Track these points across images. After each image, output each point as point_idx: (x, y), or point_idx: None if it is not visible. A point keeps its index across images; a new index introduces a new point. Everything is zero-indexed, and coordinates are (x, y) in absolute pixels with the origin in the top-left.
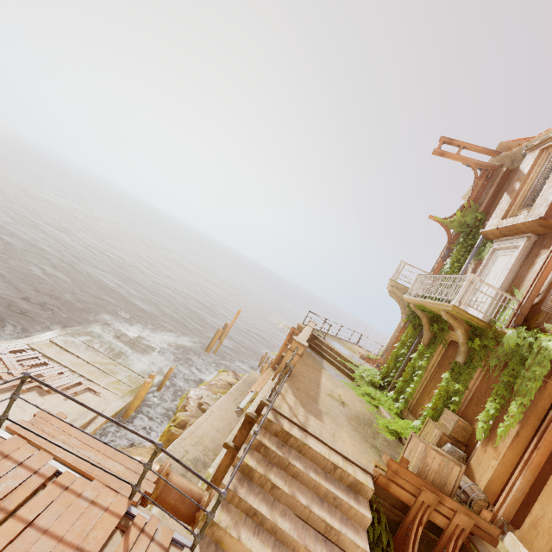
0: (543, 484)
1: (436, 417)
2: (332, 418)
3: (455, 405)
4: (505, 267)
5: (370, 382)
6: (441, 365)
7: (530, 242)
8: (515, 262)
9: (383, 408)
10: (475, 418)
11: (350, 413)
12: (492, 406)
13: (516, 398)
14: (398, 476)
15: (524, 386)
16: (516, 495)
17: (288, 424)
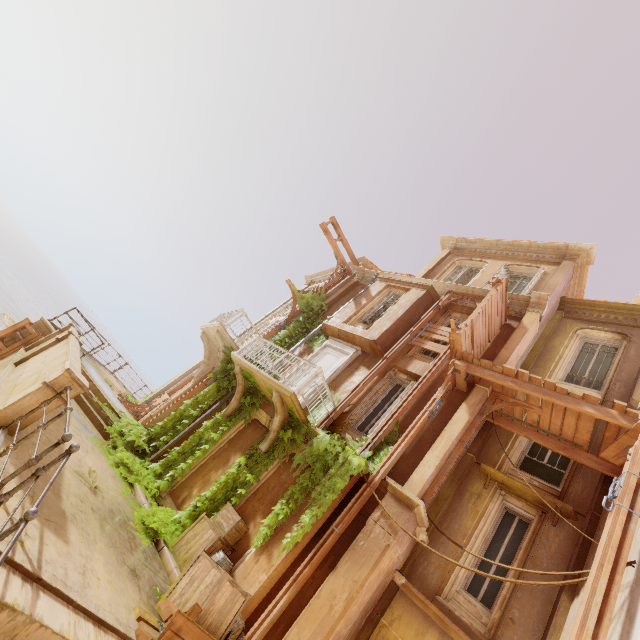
0: (301, 600)
1: (210, 511)
2: (82, 528)
3: (239, 499)
4: (331, 367)
5: (131, 444)
6: (233, 443)
7: (356, 355)
8: (341, 367)
9: (140, 488)
10: (253, 517)
11: (104, 507)
12: (284, 511)
13: (313, 507)
14: (177, 637)
15: (323, 497)
16: (274, 616)
17: (2, 574)
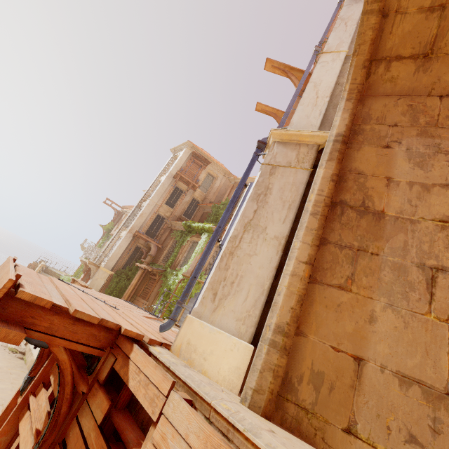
0: None
1: None
2: None
3: None
4: None
5: (67, 280)
6: None
7: None
8: None
9: None
10: None
11: None
12: None
13: None
14: None
15: None
16: None
17: None
